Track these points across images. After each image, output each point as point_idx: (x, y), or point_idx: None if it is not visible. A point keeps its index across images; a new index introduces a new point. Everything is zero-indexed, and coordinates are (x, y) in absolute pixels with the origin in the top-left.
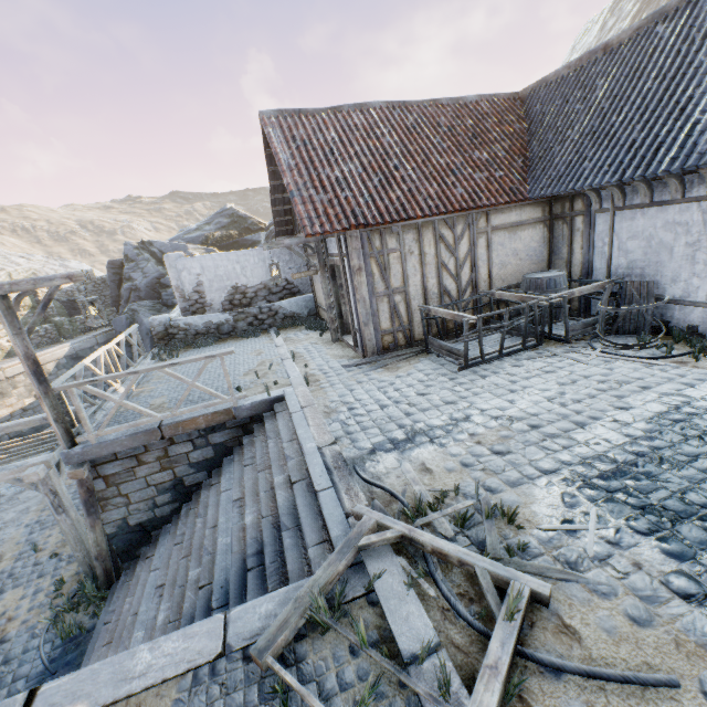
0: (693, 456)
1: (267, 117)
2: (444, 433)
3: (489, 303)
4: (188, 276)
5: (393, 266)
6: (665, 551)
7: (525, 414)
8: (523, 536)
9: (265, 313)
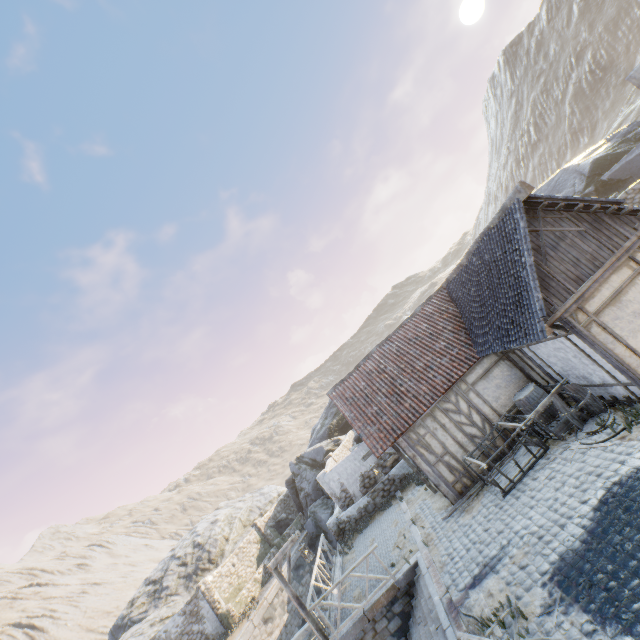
0: (609, 533)
1: (330, 393)
2: (497, 561)
3: (504, 428)
4: (333, 483)
5: (431, 442)
6: (584, 610)
7: (536, 528)
8: (529, 623)
9: (387, 483)
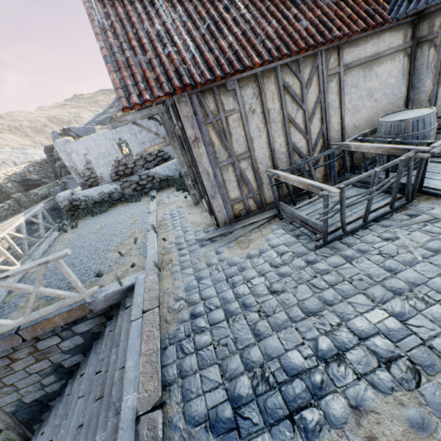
0: None
1: None
2: (310, 397)
3: (343, 155)
4: (77, 157)
5: (234, 130)
6: None
7: (435, 357)
8: None
9: (144, 179)
